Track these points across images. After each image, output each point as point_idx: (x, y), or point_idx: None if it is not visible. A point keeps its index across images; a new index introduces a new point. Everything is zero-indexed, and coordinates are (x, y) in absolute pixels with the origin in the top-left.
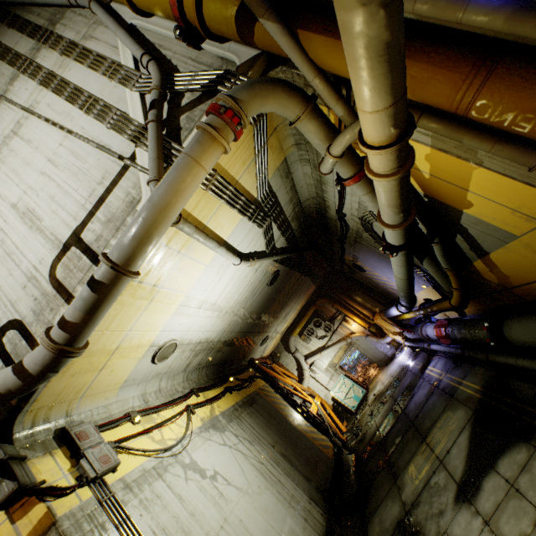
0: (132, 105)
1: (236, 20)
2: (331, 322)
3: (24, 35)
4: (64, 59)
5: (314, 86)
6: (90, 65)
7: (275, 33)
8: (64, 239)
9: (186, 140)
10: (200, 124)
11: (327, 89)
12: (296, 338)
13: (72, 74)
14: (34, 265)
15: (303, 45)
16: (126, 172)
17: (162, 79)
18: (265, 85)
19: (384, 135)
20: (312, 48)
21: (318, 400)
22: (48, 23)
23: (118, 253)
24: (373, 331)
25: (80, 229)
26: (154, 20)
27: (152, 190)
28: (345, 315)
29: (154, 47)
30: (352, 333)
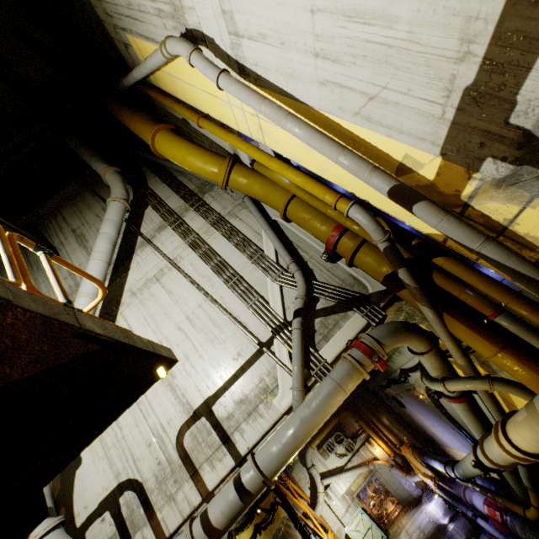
0: (272, 295)
1: (385, 277)
2: (353, 440)
3: (178, 195)
4: (209, 226)
5: (444, 343)
6: (236, 245)
7: (426, 312)
8: (194, 405)
9: (320, 344)
10: (353, 361)
11: (455, 348)
12: (313, 450)
13: (216, 242)
14: (162, 423)
15: (445, 322)
16: (261, 356)
17: (306, 288)
18: (404, 333)
19: (534, 451)
20: (453, 328)
21: (332, 537)
22: (198, 189)
23: (269, 465)
24: (399, 462)
25: (212, 401)
26: (295, 224)
27: (295, 397)
28: (369, 434)
29: (292, 245)
30: (374, 458)
